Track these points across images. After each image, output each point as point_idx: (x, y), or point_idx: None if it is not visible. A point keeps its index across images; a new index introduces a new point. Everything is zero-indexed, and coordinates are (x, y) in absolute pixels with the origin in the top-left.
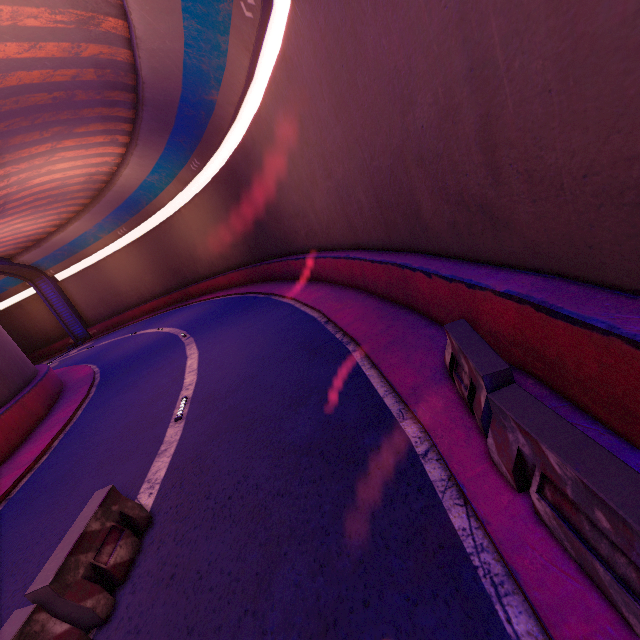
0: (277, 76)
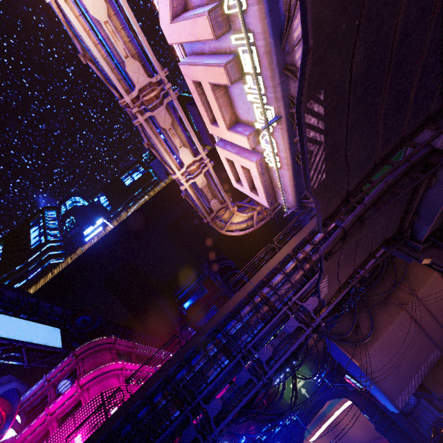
0: (343, 413)
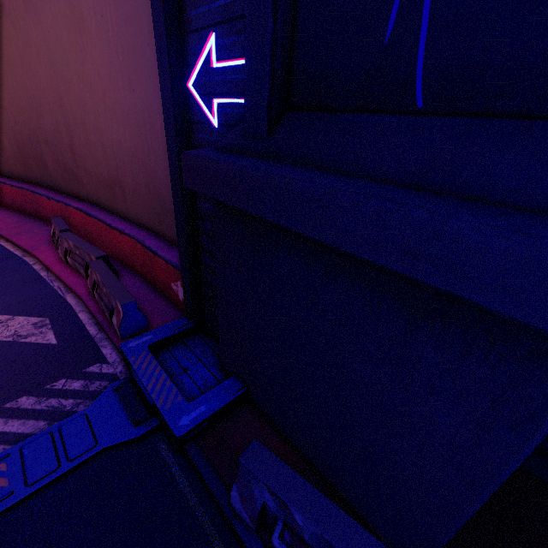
0: None
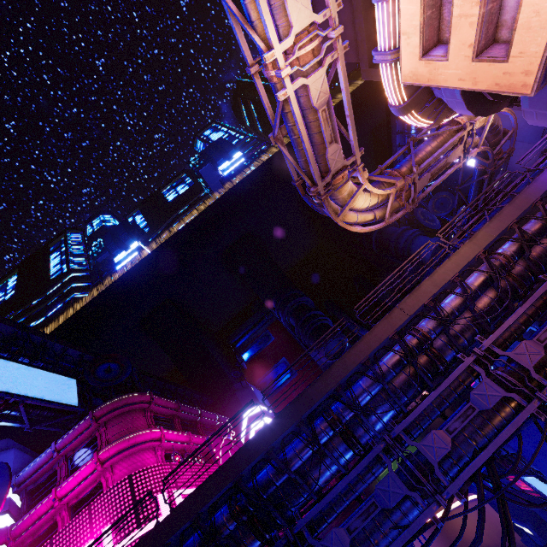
0: (460, 509)
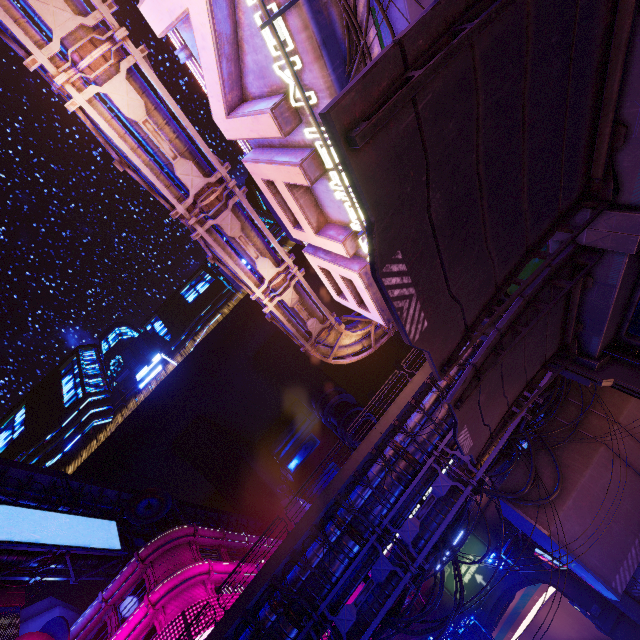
0: (545, 607)
